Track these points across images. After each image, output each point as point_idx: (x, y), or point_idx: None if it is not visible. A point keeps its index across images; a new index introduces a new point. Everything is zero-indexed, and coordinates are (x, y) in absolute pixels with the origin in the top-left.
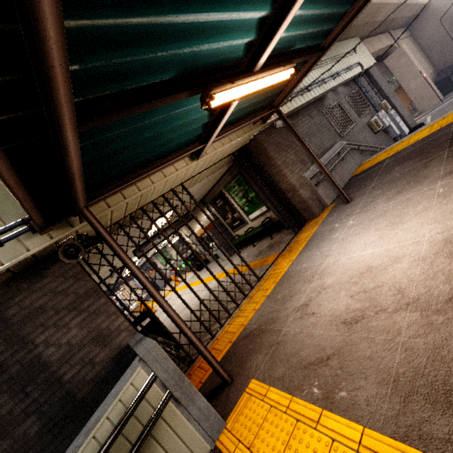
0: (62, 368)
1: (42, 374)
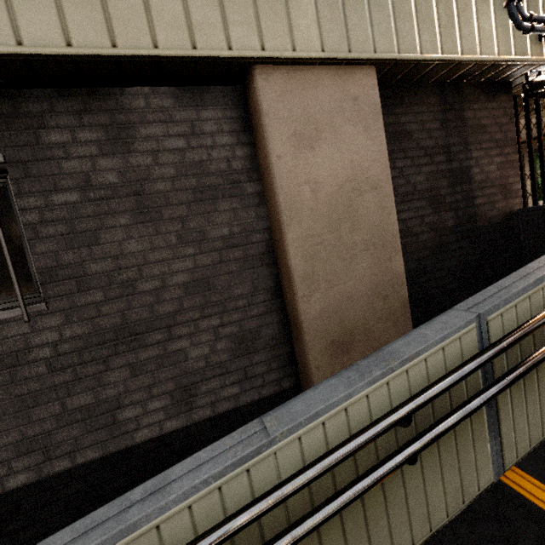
0: (477, 192)
1: (466, 184)
